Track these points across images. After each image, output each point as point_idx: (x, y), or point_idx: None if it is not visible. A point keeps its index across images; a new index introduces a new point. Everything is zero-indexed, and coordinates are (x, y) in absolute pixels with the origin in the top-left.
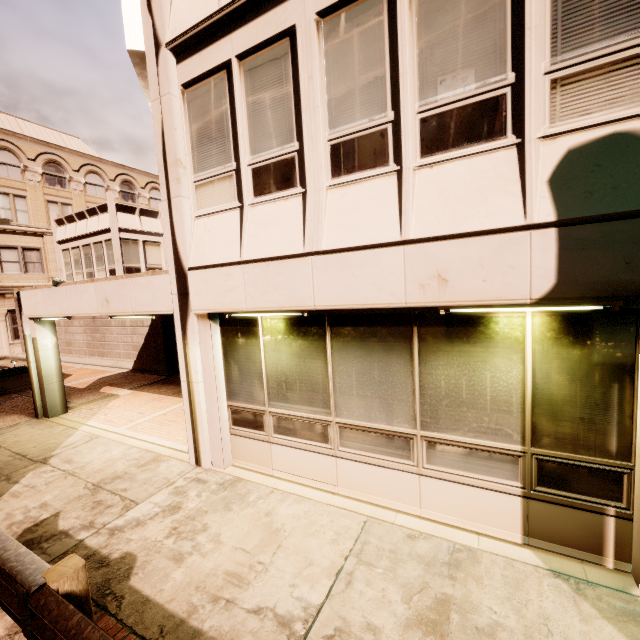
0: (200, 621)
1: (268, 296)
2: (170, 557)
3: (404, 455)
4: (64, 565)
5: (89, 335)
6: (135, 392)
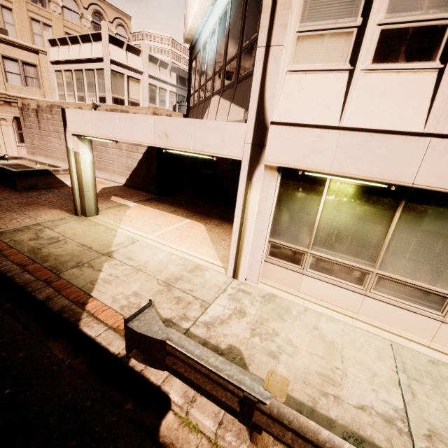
0: (325, 410)
1: (360, 165)
2: (266, 353)
3: (434, 307)
4: (274, 381)
5: None
6: (140, 205)
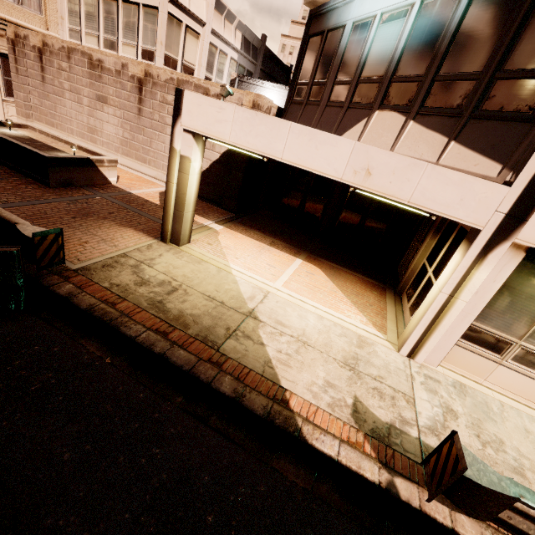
0: None
1: None
2: (511, 470)
3: None
4: None
5: (127, 131)
6: (228, 230)
